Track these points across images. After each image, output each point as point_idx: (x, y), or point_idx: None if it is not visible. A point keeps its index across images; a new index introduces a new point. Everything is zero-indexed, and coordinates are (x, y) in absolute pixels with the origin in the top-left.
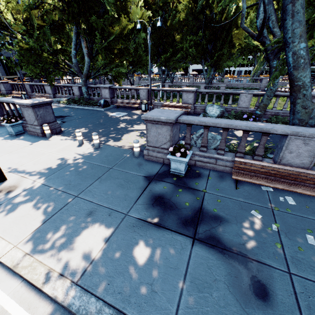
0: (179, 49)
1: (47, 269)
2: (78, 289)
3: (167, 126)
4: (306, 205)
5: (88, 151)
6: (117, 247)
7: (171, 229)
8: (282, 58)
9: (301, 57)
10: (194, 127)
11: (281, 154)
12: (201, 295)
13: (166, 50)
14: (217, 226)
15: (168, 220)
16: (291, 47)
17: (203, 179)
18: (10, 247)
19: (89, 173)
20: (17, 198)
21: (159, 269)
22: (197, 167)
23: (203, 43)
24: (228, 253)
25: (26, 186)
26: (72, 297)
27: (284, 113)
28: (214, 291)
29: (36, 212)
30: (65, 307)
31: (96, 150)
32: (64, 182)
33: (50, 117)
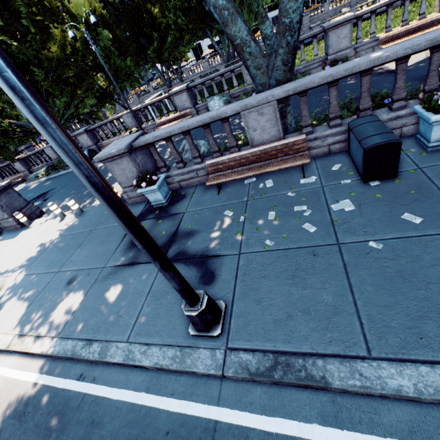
0: (167, 29)
1: (33, 338)
2: (59, 340)
3: (125, 158)
4: (284, 182)
5: (71, 222)
6: (93, 297)
7: (143, 262)
8: (244, 2)
9: (223, 9)
10: (195, 138)
11: (248, 136)
12: (157, 303)
13: (150, 39)
14: (187, 241)
15: (142, 256)
16: (208, 0)
17: (186, 199)
18: (2, 336)
19: (71, 245)
20: (3, 297)
21: (126, 299)
22: (183, 188)
23: (193, 4)
24: (190, 260)
25: (10, 283)
26: (53, 347)
27: (305, 67)
28: (169, 295)
29: (21, 301)
30: (50, 355)
31: (79, 217)
32: (46, 264)
33: (19, 202)
